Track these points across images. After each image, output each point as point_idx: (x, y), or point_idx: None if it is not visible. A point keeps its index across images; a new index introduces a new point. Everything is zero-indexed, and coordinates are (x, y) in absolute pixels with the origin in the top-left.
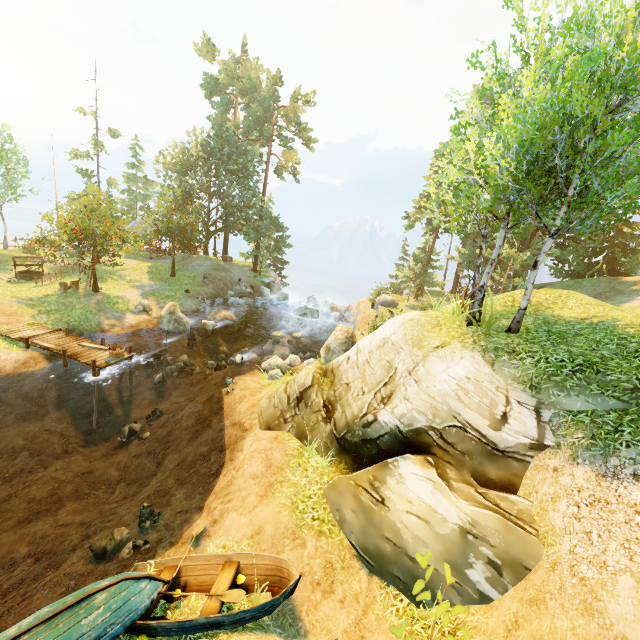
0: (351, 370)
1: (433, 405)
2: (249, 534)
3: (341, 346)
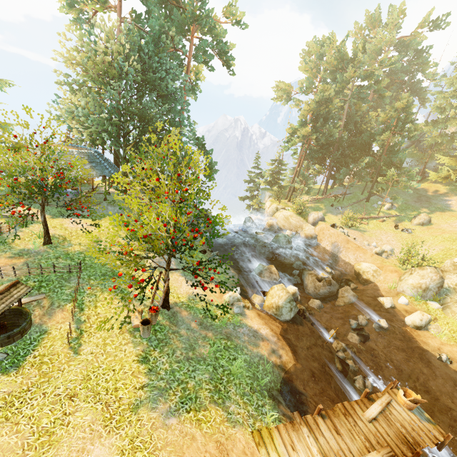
0: None
1: None
2: None
3: (437, 284)
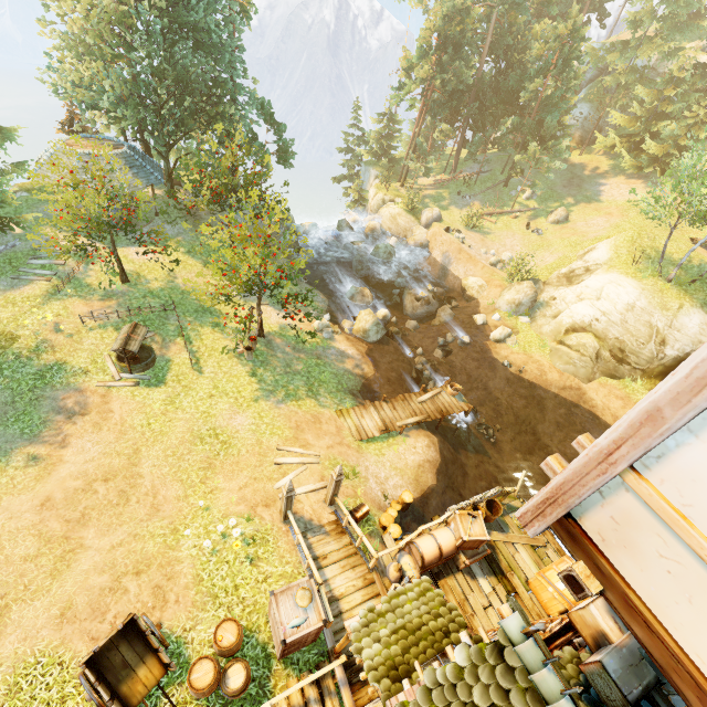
0: (612, 329)
1: (691, 340)
2: None
3: (531, 299)
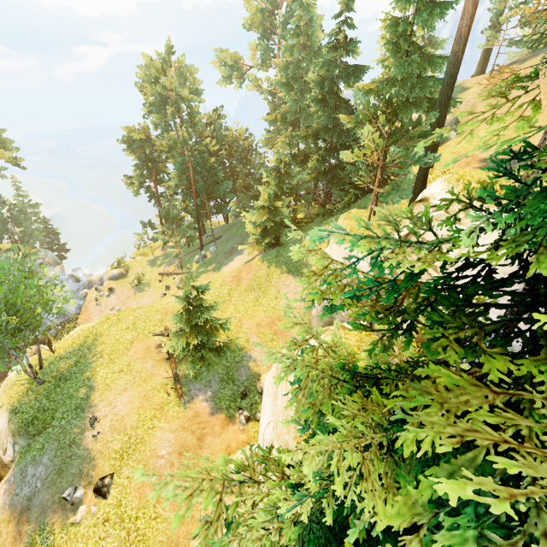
0: None
1: None
2: None
3: None
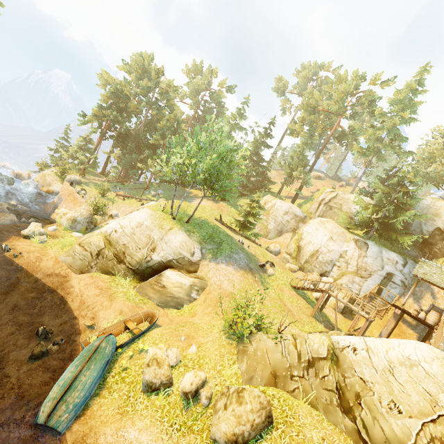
0: (124, 237)
1: (173, 251)
2: (118, 314)
3: (86, 219)
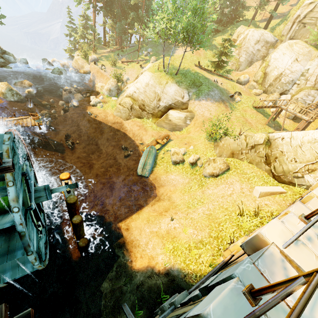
0: (141, 95)
1: (171, 98)
2: (151, 137)
3: (115, 88)
